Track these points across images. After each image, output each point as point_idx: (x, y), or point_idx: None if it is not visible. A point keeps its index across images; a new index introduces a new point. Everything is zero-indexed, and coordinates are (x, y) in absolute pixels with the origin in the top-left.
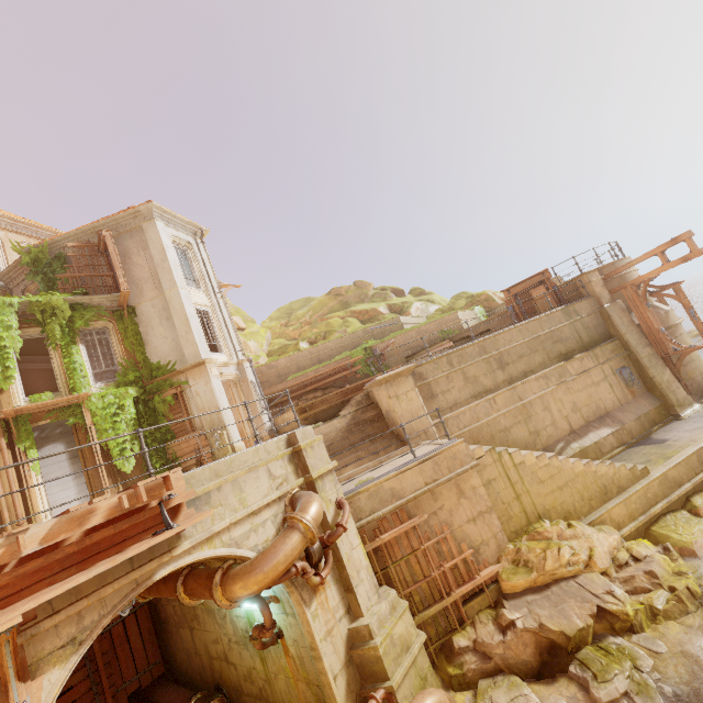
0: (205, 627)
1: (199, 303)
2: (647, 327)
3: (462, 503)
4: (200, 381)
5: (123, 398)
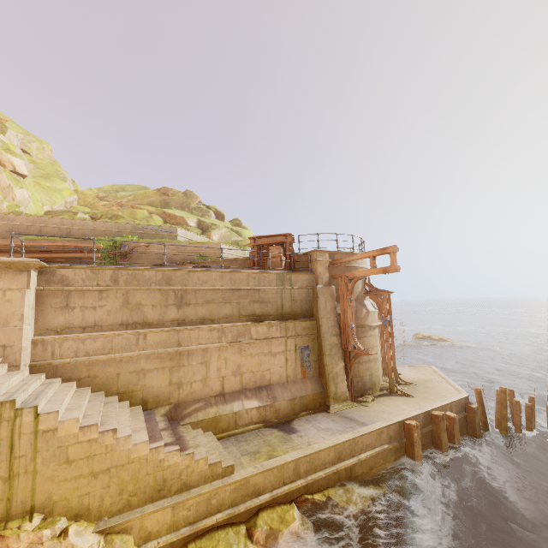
0: None
1: None
2: (344, 319)
3: None
4: None
5: None
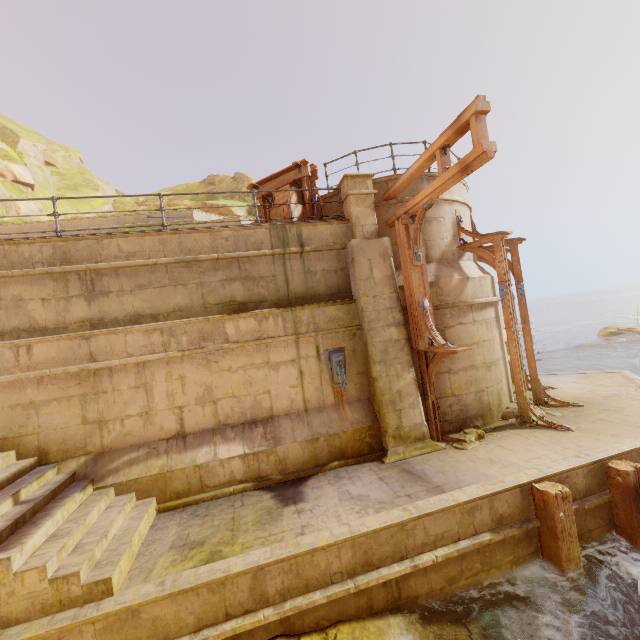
0: None
1: None
2: (410, 294)
3: None
4: None
5: None
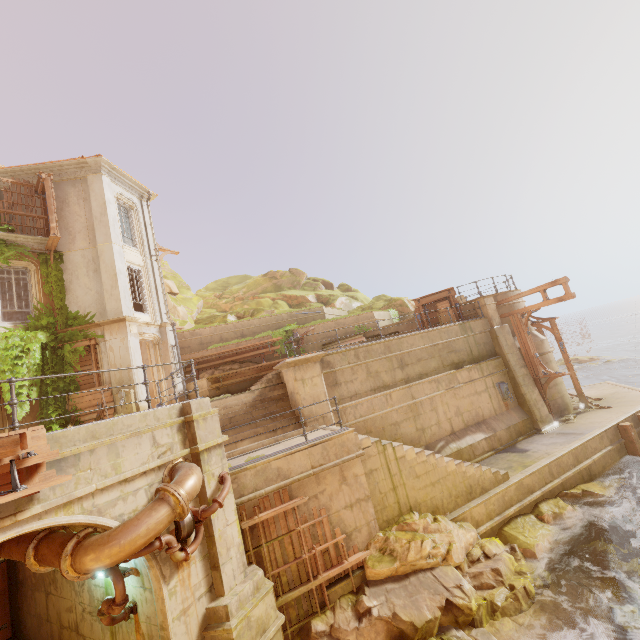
0: (62, 593)
1: (132, 262)
2: (525, 351)
3: (343, 489)
4: (117, 337)
5: (30, 341)
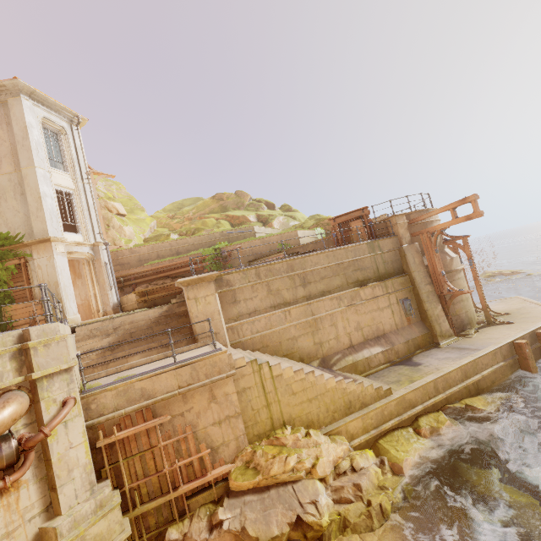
0: None
1: (61, 185)
2: (433, 269)
3: (212, 407)
4: (43, 256)
5: None
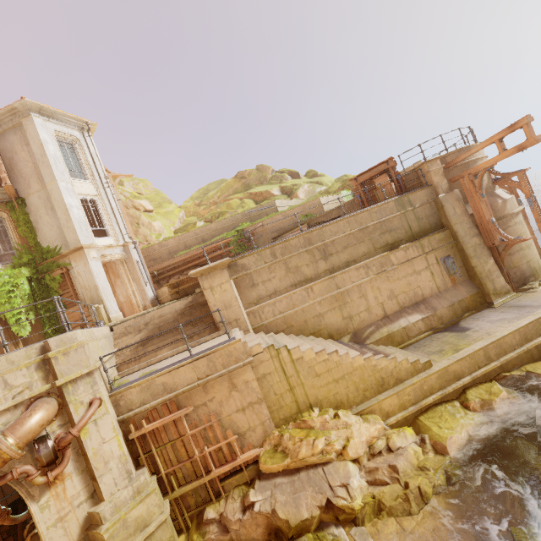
0: None
1: (84, 193)
2: (479, 217)
3: (234, 395)
4: (80, 263)
5: (17, 277)
